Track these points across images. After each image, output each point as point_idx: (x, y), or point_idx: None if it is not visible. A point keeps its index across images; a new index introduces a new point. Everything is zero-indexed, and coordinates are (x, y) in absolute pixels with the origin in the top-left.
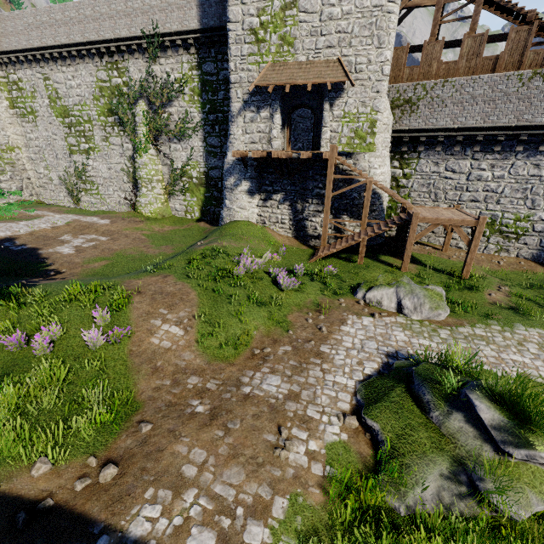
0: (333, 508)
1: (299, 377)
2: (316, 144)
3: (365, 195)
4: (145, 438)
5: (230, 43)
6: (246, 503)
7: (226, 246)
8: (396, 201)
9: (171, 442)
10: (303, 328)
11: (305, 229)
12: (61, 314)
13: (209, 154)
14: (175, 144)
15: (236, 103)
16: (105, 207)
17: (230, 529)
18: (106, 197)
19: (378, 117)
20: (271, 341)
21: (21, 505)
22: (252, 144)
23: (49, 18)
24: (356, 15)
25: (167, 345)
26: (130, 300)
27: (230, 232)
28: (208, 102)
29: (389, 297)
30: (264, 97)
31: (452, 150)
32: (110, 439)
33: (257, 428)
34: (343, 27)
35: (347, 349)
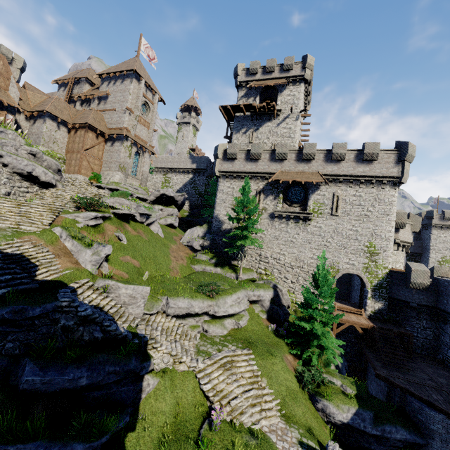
0: None
1: None
2: None
3: None
4: None
5: (429, 262)
6: None
7: None
8: None
9: None
10: None
11: None
12: None
13: None
14: None
15: None
16: None
17: None
18: None
19: None
20: None
21: None
22: None
23: None
24: None
25: None
26: None
27: None
28: None
29: None
30: None
31: None
32: None
33: None
34: None
35: None
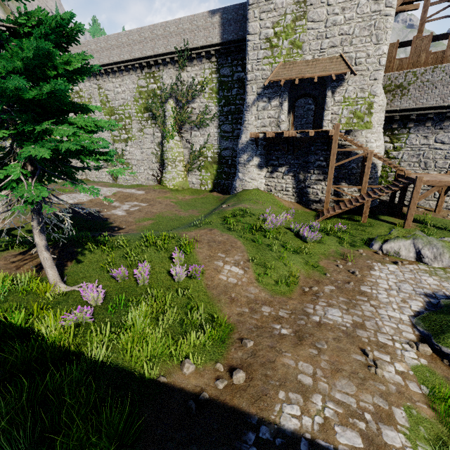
0: (446, 423)
1: (355, 311)
2: (317, 125)
3: (366, 164)
4: (253, 351)
5: (249, 50)
6: (369, 410)
7: (249, 208)
8: (386, 171)
9: (277, 355)
10: (336, 272)
11: (307, 195)
12: (144, 255)
13: (222, 138)
14: (195, 131)
15: (251, 96)
16: (137, 183)
17: (369, 431)
18: (138, 175)
19: (375, 100)
20: (314, 281)
21: (186, 395)
22: (263, 128)
23: (106, 44)
24: (357, 20)
25: (234, 281)
26: (192, 246)
27: (247, 198)
28: (224, 98)
29: (407, 248)
30: (275, 90)
31: (441, 124)
32: (222, 350)
33: (343, 349)
34: (345, 30)
35: (386, 290)
